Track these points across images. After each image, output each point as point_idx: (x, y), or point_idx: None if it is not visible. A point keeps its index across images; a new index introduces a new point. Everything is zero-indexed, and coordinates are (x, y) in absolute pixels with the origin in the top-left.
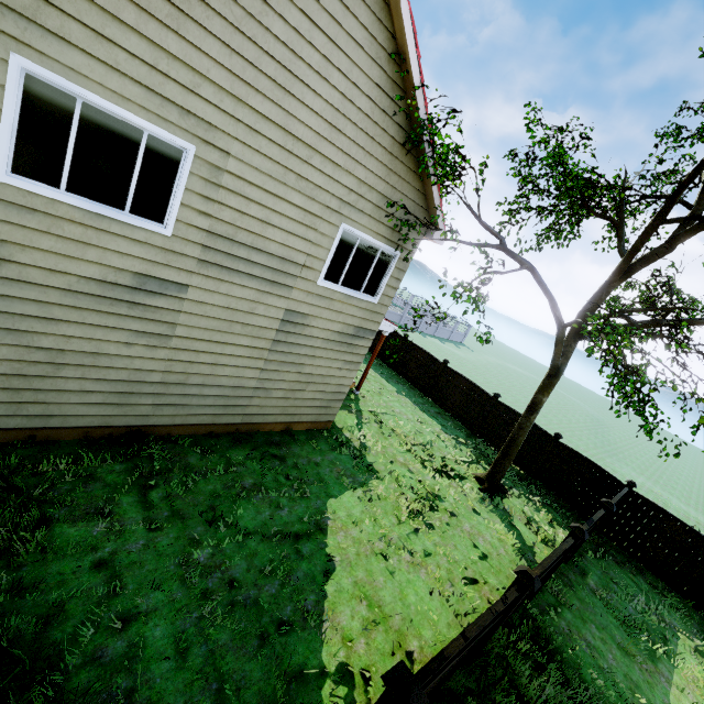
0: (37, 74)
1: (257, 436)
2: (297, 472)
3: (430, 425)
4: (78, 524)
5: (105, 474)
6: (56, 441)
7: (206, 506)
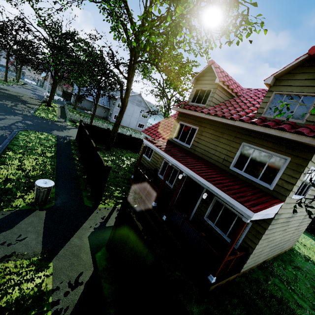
0: (311, 168)
1: (282, 256)
2: (314, 276)
3: (309, 239)
4: (300, 311)
5: (278, 284)
6: (253, 269)
7: (313, 298)
